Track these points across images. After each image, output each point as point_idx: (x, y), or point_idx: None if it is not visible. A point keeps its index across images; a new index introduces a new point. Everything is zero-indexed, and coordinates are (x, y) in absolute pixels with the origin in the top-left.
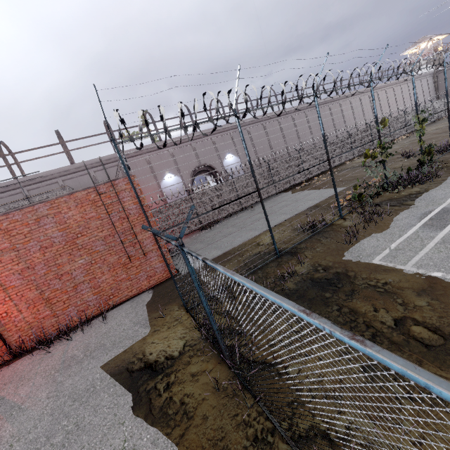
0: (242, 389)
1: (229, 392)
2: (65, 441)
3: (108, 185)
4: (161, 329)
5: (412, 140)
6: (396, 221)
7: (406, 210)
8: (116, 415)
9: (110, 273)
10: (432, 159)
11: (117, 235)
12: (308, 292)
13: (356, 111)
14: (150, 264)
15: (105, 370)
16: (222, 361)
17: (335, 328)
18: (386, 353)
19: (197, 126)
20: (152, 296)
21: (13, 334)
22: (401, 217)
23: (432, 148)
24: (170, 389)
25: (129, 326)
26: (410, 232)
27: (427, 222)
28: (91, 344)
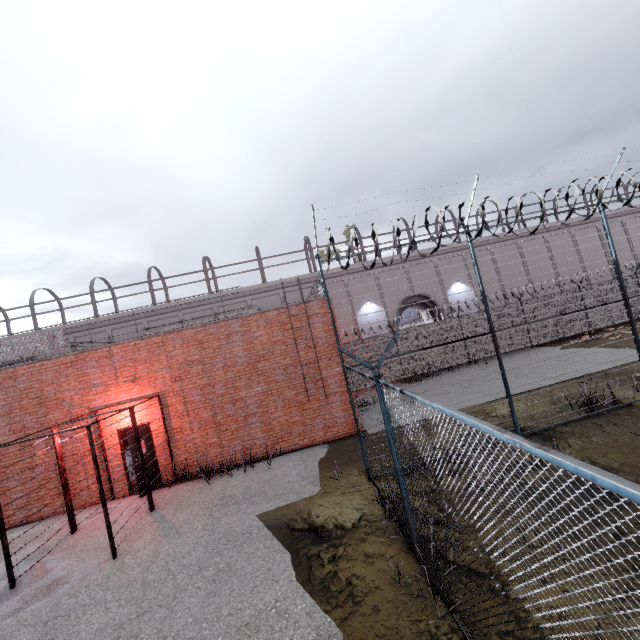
0: (433, 593)
1: (413, 590)
2: (216, 578)
3: (301, 307)
4: (333, 492)
5: None
6: None
7: None
8: (270, 570)
9: (283, 410)
10: None
11: (299, 366)
12: (562, 497)
13: None
14: (330, 410)
15: (263, 520)
16: (409, 549)
17: (525, 441)
18: (566, 457)
19: (414, 246)
20: (327, 451)
21: (180, 453)
22: None
23: None
24: (336, 562)
25: (296, 479)
26: None
27: None
28: (251, 488)
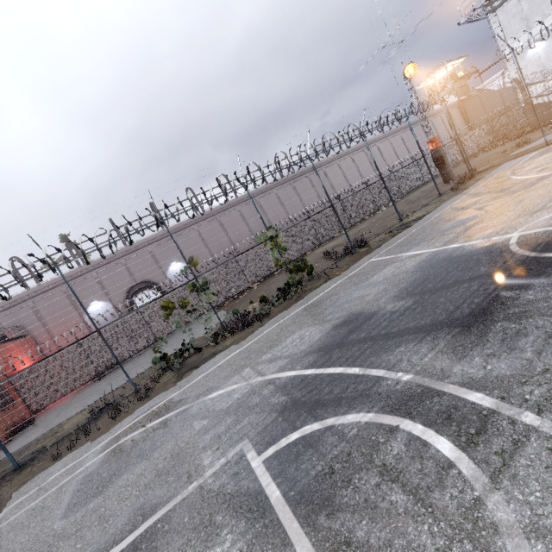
0: None
1: None
2: None
3: None
4: None
5: (384, 214)
6: (129, 416)
7: (163, 392)
8: None
9: None
10: (301, 278)
11: None
12: None
13: (350, 173)
14: None
15: None
16: None
17: None
18: None
19: None
20: None
21: None
22: (140, 409)
23: (301, 263)
24: None
25: None
26: (94, 449)
27: (123, 430)
28: None
